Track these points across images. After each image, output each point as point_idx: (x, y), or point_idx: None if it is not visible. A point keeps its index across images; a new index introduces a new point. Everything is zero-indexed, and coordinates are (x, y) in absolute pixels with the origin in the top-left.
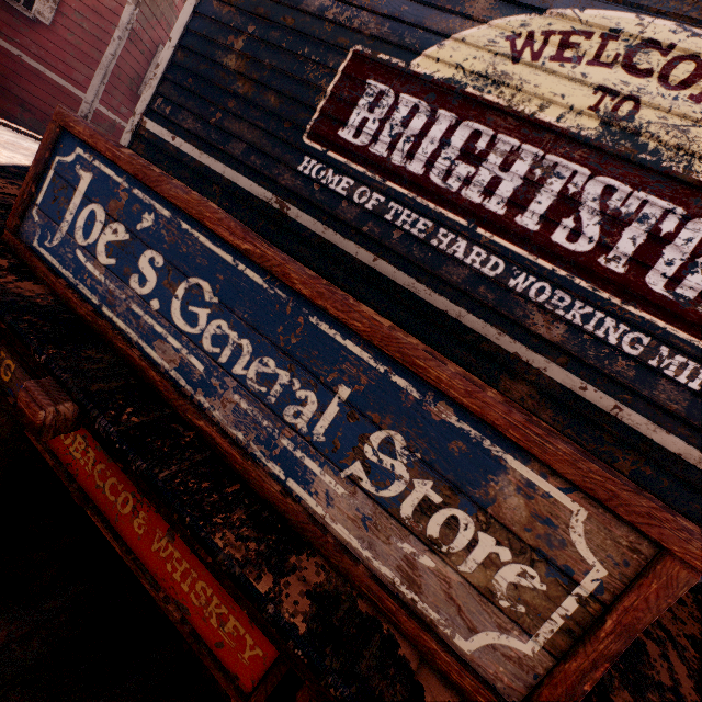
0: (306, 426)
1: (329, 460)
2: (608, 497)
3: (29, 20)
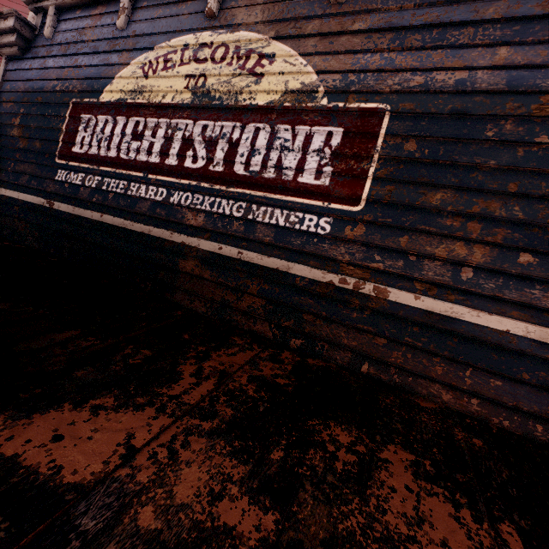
0: None
1: None
2: None
3: None
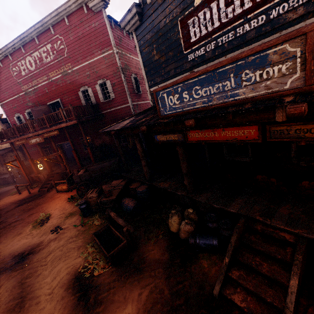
0: (230, 87)
1: (238, 88)
2: (288, 38)
3: (111, 100)
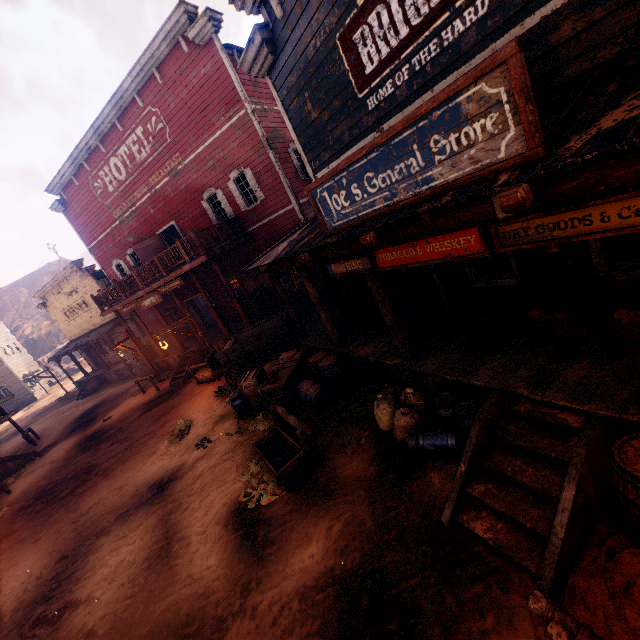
0: (418, 168)
1: (431, 167)
2: (481, 73)
3: (260, 205)
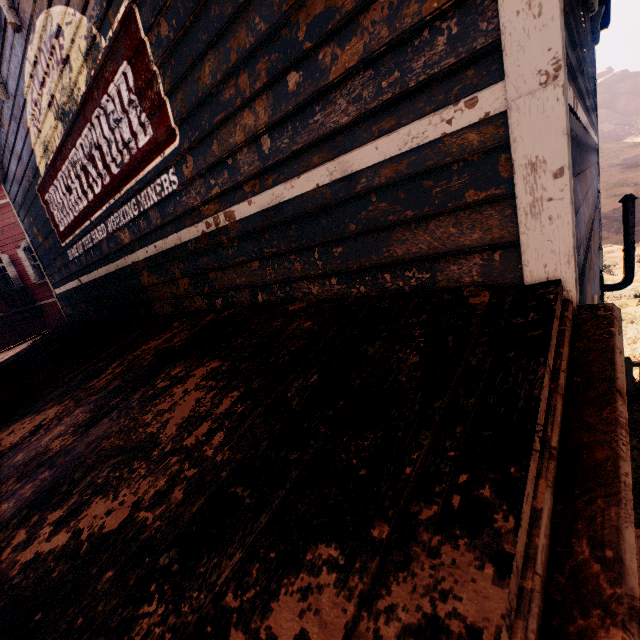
0: None
1: None
2: None
3: None
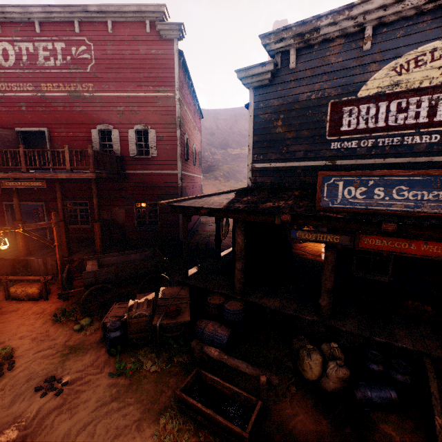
0: None
1: None
2: None
3: (149, 158)
